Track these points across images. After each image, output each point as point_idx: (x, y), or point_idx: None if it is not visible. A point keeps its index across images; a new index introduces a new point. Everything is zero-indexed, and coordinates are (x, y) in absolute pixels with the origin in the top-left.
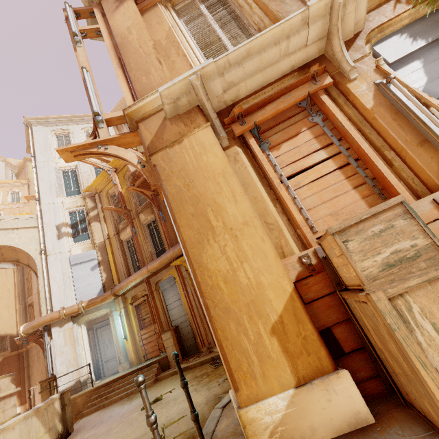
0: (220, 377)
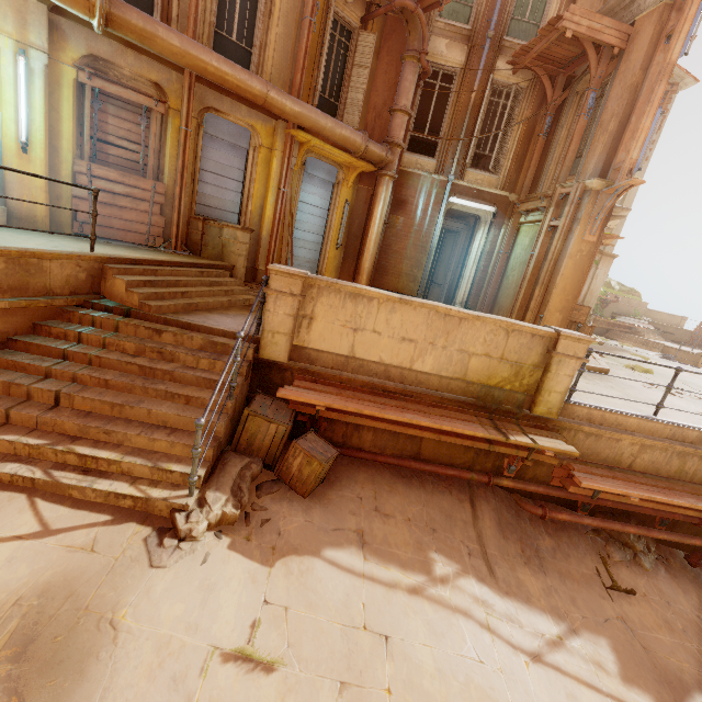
0: None
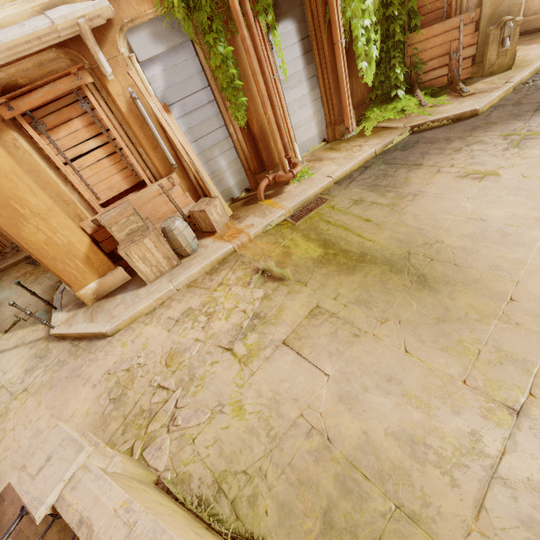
0: (46, 273)
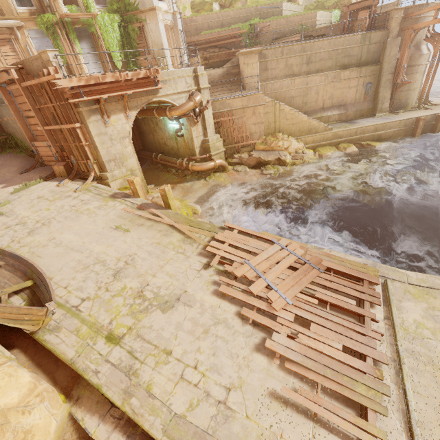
0: None
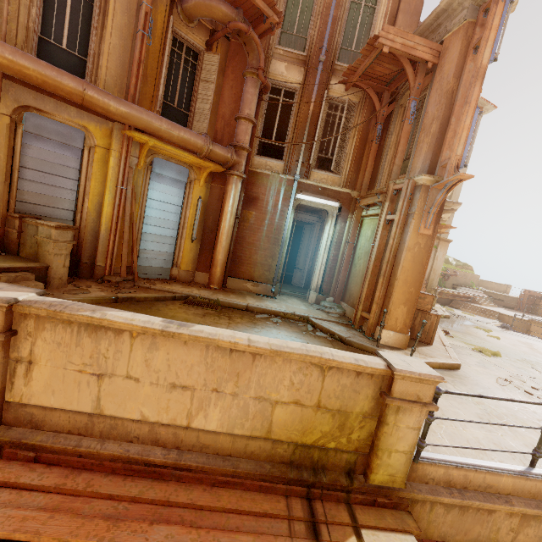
0: (259, 320)
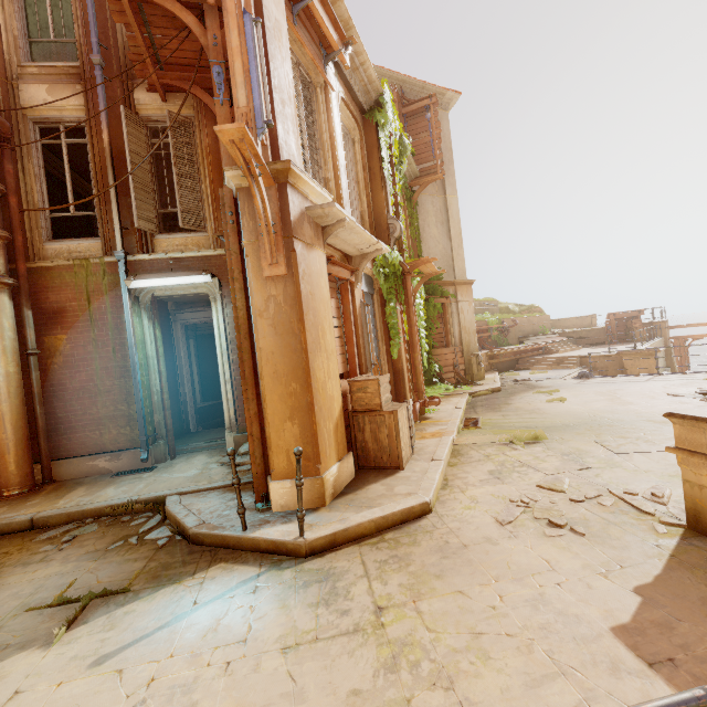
0: (26, 550)
